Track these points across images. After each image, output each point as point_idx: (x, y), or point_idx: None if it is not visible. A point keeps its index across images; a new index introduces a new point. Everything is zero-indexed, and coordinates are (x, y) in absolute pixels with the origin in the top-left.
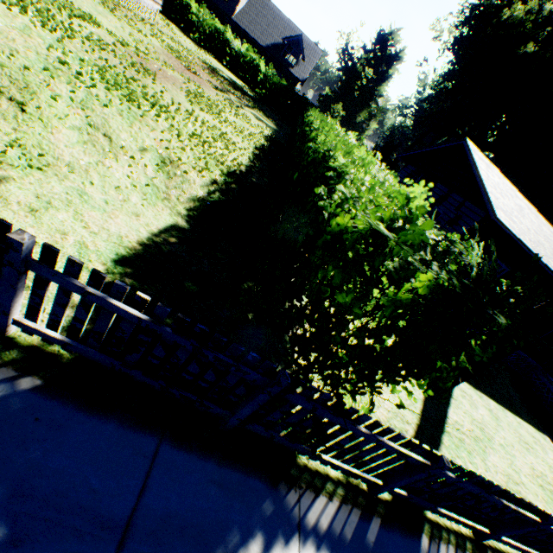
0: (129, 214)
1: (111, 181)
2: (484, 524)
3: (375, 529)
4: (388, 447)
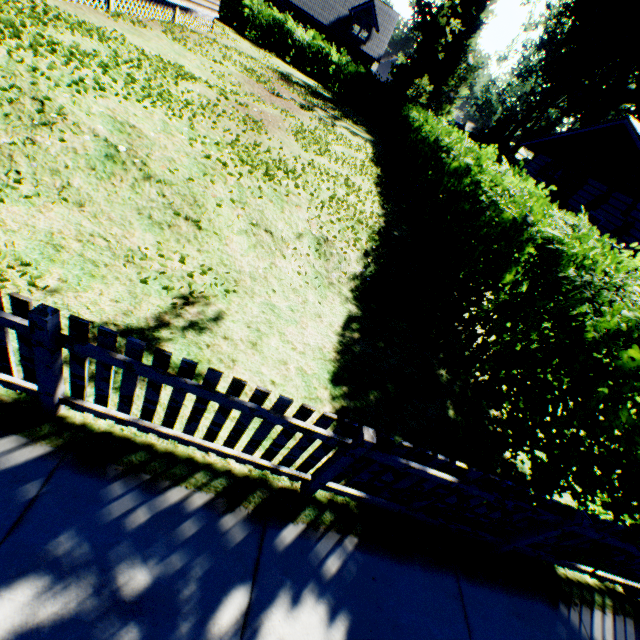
0: (312, 318)
1: (286, 284)
2: None
3: None
4: None
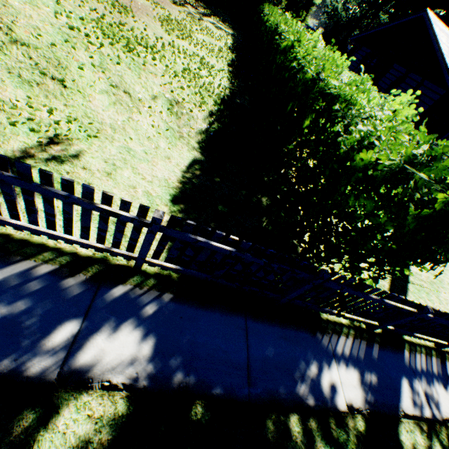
0: (163, 159)
1: (142, 134)
2: (444, 340)
3: (376, 351)
4: (389, 304)
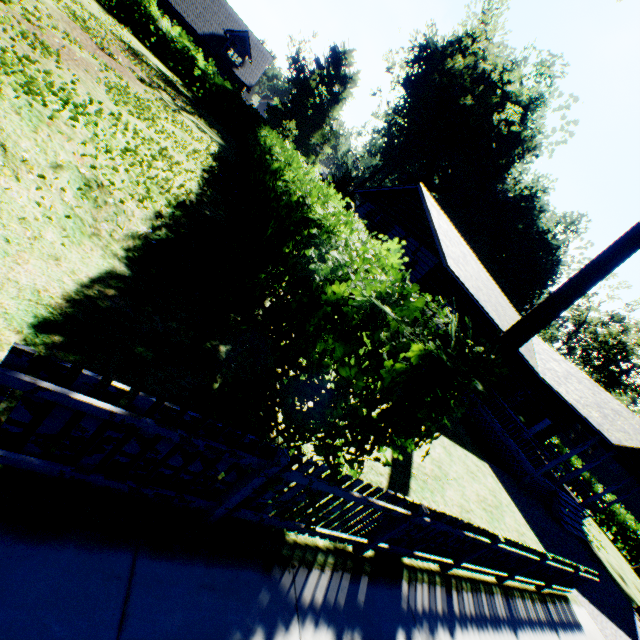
0: (44, 258)
1: (10, 210)
2: (449, 556)
3: (364, 588)
4: (377, 506)
